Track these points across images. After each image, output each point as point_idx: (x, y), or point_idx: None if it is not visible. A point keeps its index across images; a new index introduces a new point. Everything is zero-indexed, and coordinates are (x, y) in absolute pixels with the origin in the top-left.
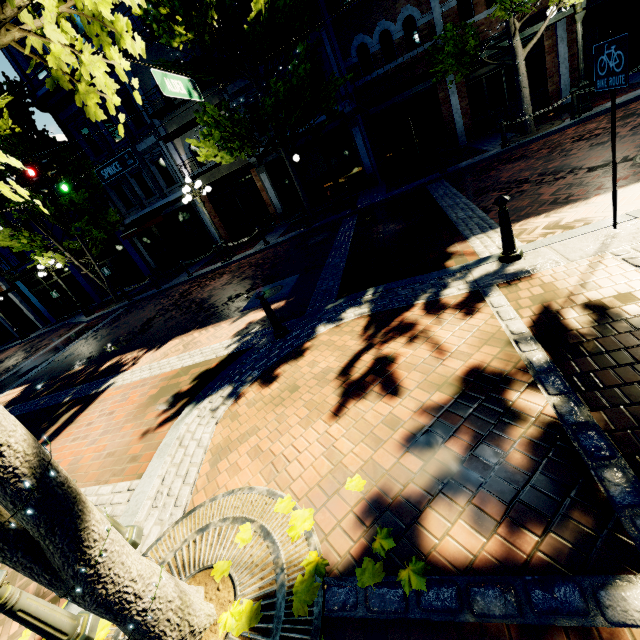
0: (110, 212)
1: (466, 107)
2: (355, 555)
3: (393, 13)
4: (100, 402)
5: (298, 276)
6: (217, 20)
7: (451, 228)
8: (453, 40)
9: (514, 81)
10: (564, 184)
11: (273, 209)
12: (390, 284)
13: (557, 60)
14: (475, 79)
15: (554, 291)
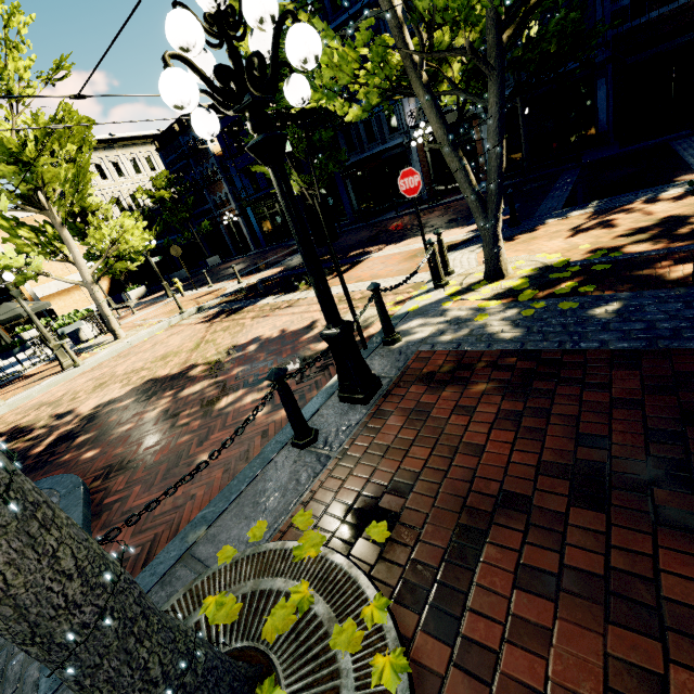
0: (342, 151)
1: None
2: (585, 258)
3: None
4: (368, 262)
5: (519, 205)
6: None
7: (685, 167)
8: None
9: None
10: None
11: (483, 163)
12: (614, 197)
13: None
14: None
15: None
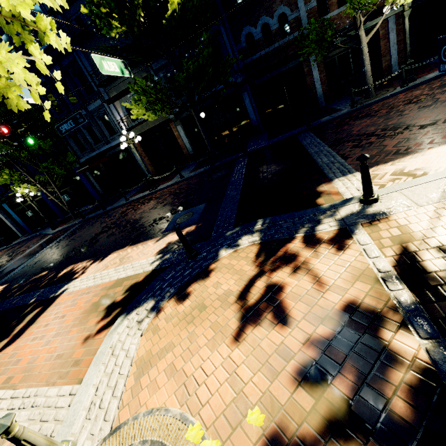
0: (68, 155)
1: (324, 78)
2: None
3: (271, 11)
4: (56, 305)
5: (205, 205)
6: (143, 16)
7: (318, 171)
8: (315, 30)
9: (358, 59)
10: (402, 138)
11: (186, 151)
12: (275, 217)
13: (388, 44)
14: (330, 58)
15: (409, 233)
